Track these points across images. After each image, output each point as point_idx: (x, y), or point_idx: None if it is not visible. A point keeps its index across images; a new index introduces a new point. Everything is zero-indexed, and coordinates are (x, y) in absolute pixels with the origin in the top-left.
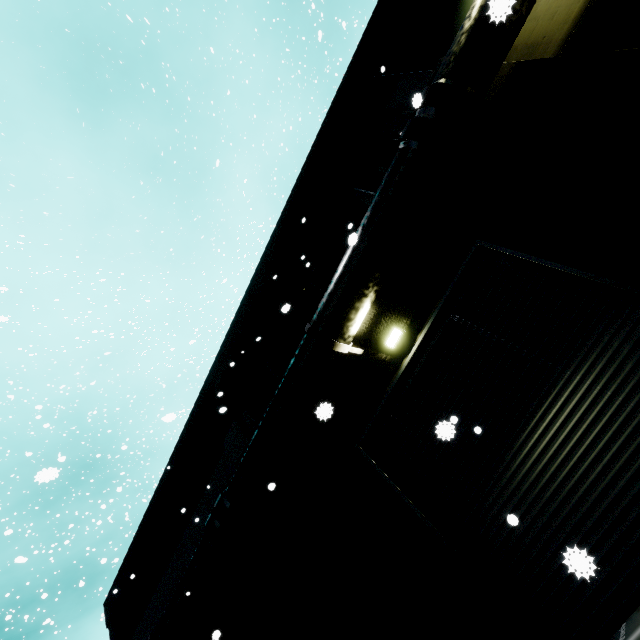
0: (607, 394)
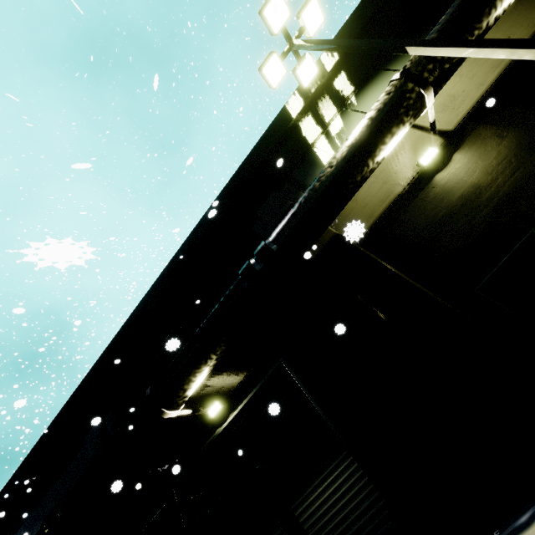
0: (325, 518)
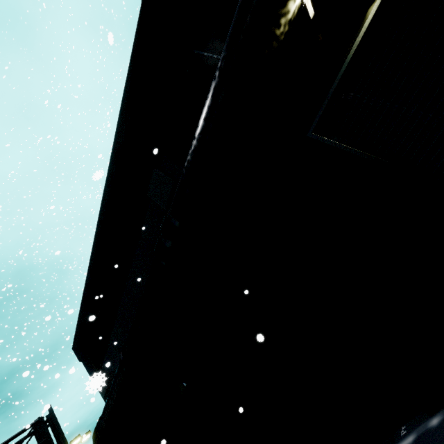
0: None
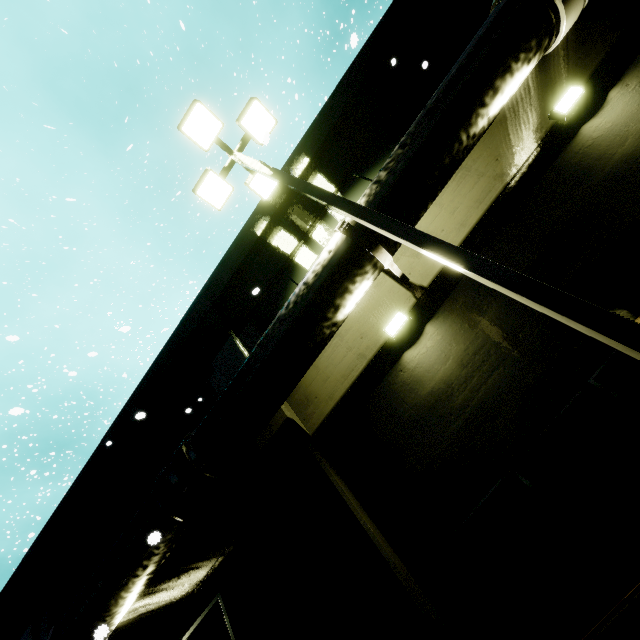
0: None
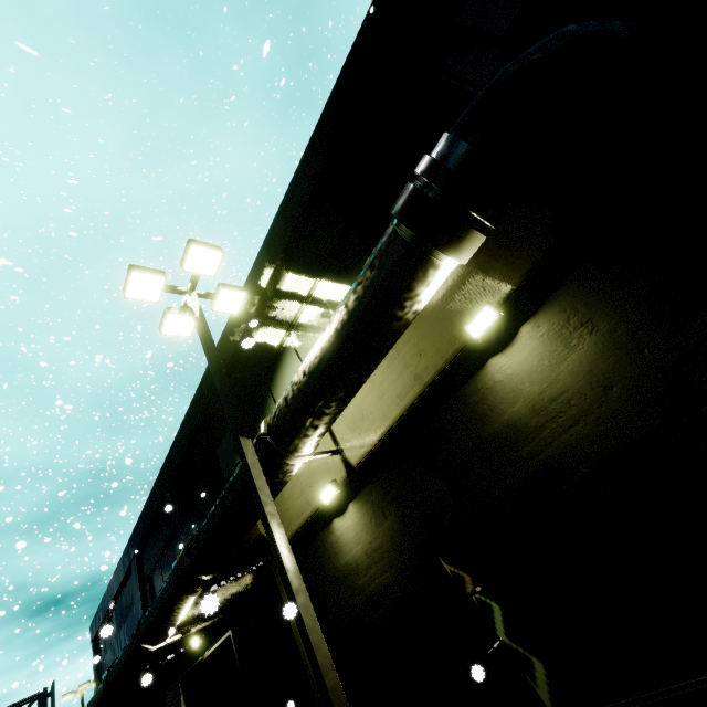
0: None
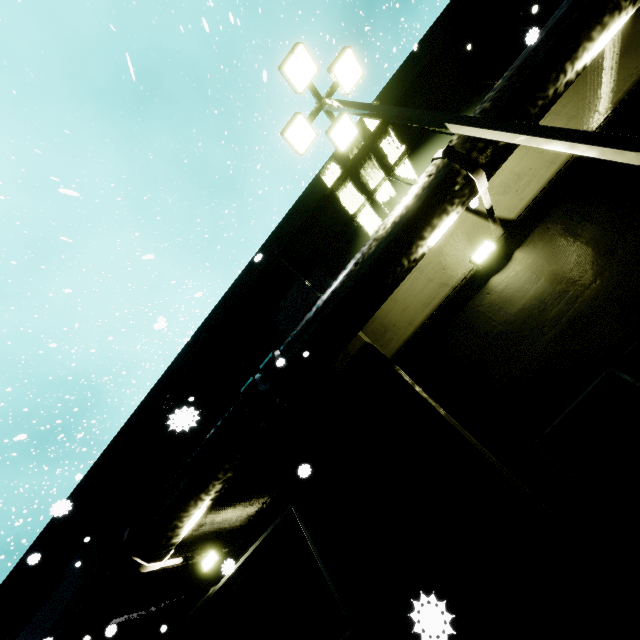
0: None
